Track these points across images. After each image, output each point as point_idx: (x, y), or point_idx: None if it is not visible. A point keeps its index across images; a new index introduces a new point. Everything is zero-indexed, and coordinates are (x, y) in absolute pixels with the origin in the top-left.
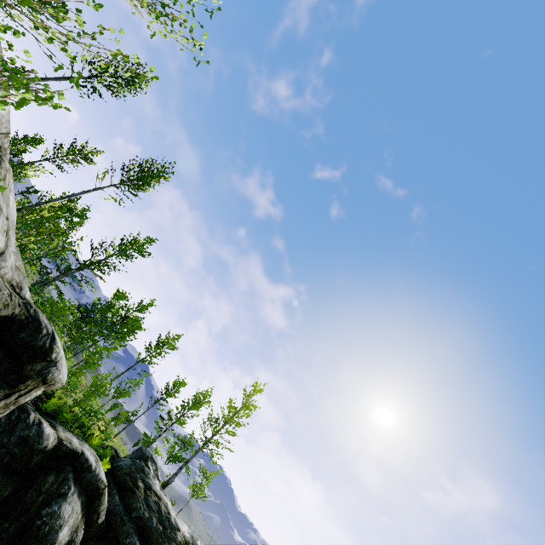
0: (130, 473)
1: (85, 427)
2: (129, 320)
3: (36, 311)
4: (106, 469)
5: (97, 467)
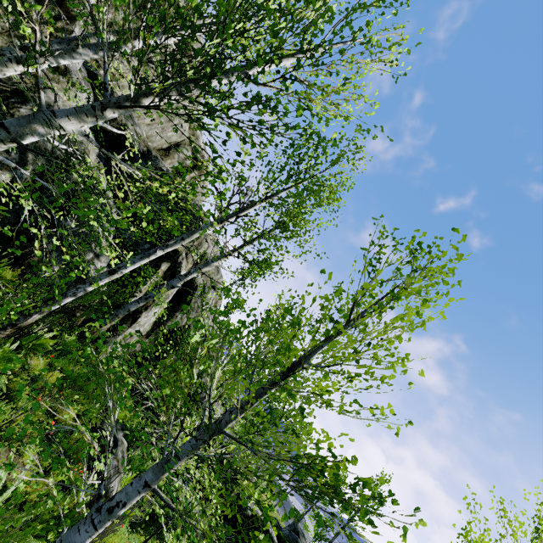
0: (289, 541)
1: (260, 501)
2: (274, 411)
3: None
4: (275, 534)
5: (272, 532)
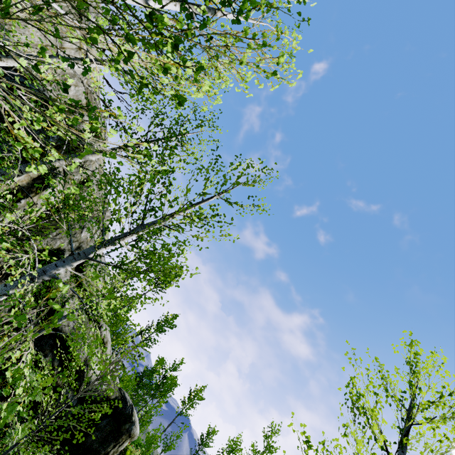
0: None
1: None
2: (168, 379)
3: (124, 392)
4: None
5: None
